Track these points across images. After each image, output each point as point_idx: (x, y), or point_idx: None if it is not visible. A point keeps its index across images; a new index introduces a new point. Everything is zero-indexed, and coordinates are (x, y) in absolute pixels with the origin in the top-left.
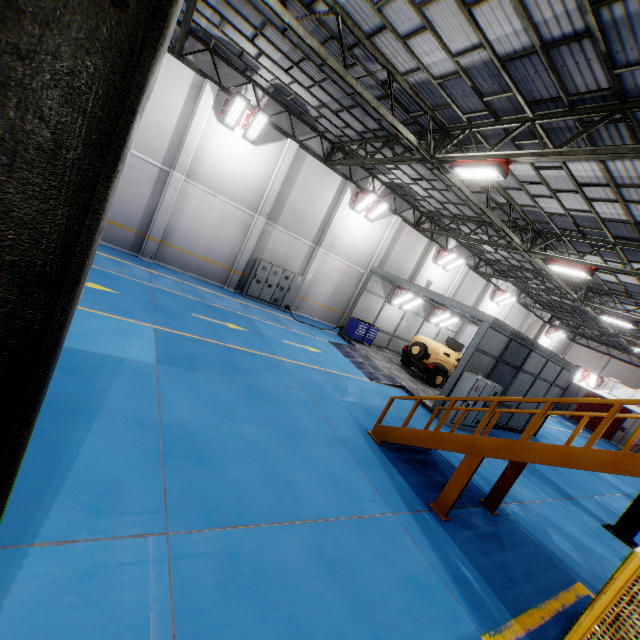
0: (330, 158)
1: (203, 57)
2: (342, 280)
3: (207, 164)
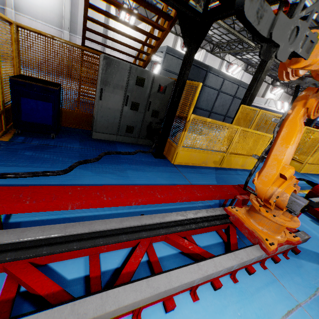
0: None
1: None
2: None
3: (24, 1)
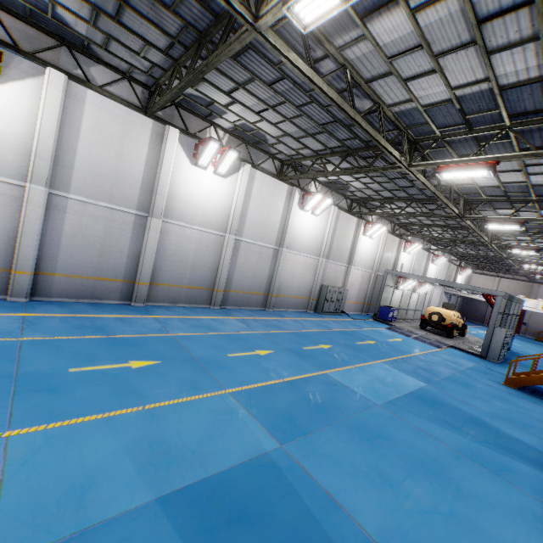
0: (353, 209)
1: (291, 174)
2: (361, 281)
3: (295, 237)
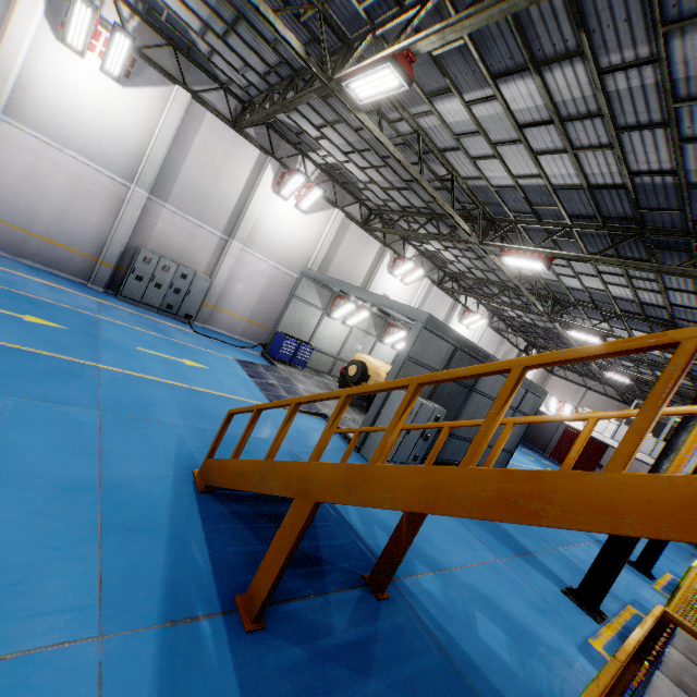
0: (239, 120)
1: None
2: (270, 287)
3: (43, 101)
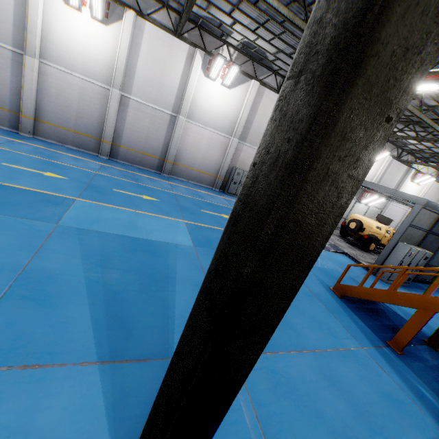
0: None
1: (194, 33)
2: None
3: (199, 107)
